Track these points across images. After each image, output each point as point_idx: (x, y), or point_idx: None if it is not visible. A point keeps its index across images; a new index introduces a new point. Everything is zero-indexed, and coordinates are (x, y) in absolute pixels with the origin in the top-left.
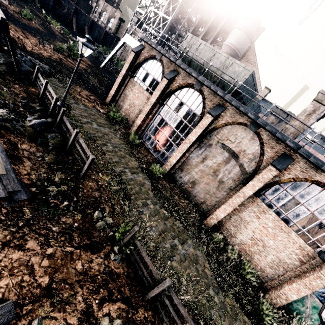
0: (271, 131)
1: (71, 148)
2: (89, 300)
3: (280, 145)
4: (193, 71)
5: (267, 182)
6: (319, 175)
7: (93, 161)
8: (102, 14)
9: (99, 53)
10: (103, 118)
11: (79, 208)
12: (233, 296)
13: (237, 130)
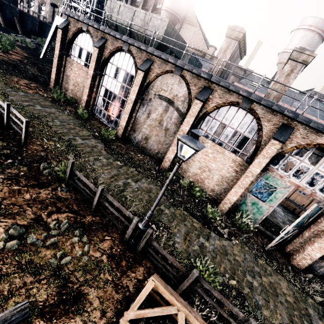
0: (189, 69)
1: (9, 122)
2: (38, 213)
3: (200, 81)
4: (116, 33)
5: (199, 116)
6: (232, 97)
7: (28, 124)
8: (31, 3)
9: (37, 45)
10: (48, 101)
11: (25, 163)
12: (185, 209)
13: (167, 78)
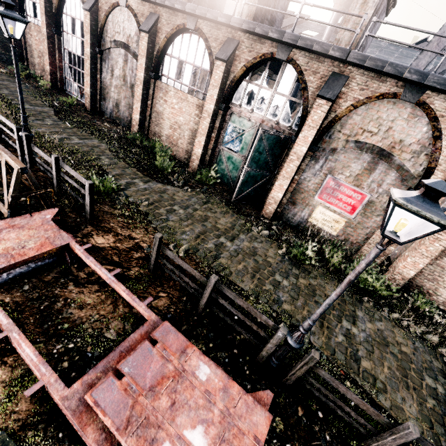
0: None
1: None
2: None
3: (146, 7)
4: None
5: (154, 57)
6: (178, 18)
7: None
8: None
9: None
10: (5, 76)
11: None
12: (136, 163)
13: (116, 15)
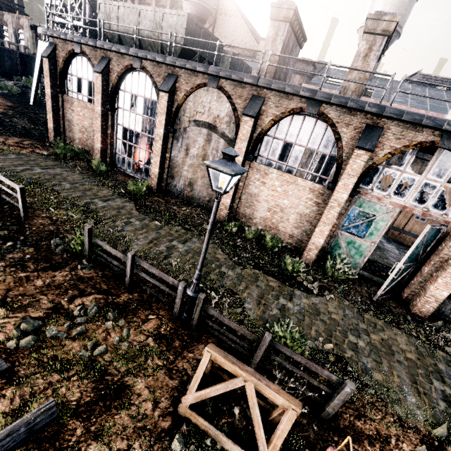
0: (226, 76)
1: (1, 195)
2: (57, 301)
3: (246, 89)
4: (120, 46)
5: (253, 139)
6: (292, 102)
7: (24, 192)
8: (3, 32)
9: (23, 88)
10: (51, 160)
11: (30, 244)
12: (255, 266)
13: (200, 96)
